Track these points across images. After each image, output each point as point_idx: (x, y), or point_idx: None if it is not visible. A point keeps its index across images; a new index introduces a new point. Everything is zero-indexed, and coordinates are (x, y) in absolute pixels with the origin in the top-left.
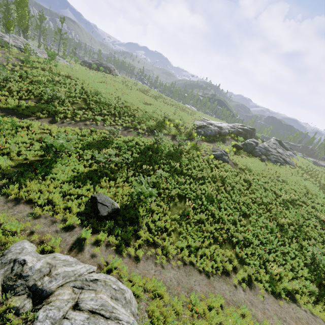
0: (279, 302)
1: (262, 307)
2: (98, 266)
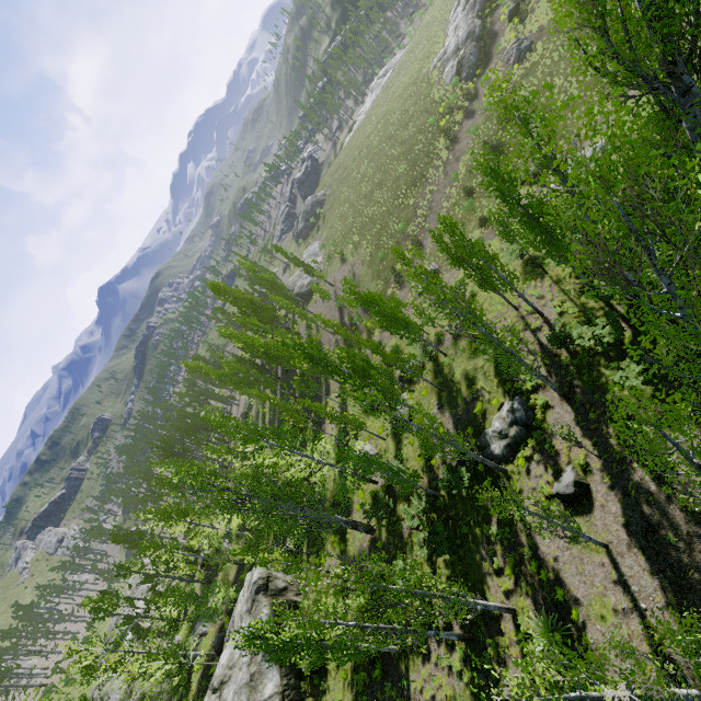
0: None
1: None
2: None
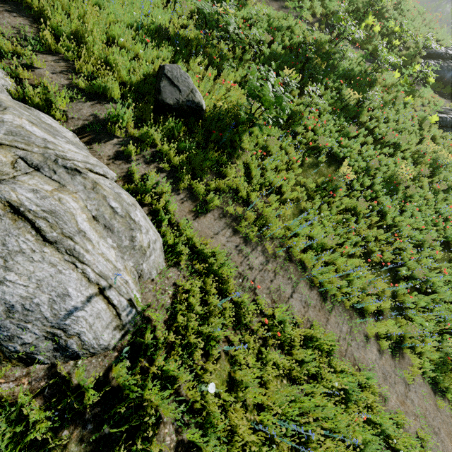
0: (436, 401)
1: (402, 392)
2: (122, 178)
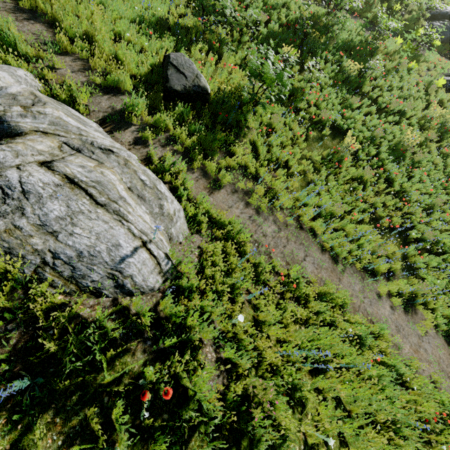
0: None
1: (416, 342)
2: (143, 161)
